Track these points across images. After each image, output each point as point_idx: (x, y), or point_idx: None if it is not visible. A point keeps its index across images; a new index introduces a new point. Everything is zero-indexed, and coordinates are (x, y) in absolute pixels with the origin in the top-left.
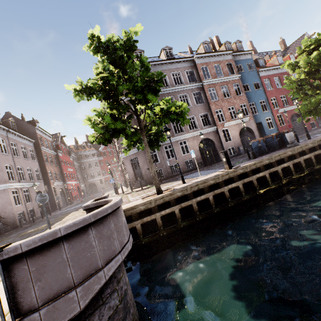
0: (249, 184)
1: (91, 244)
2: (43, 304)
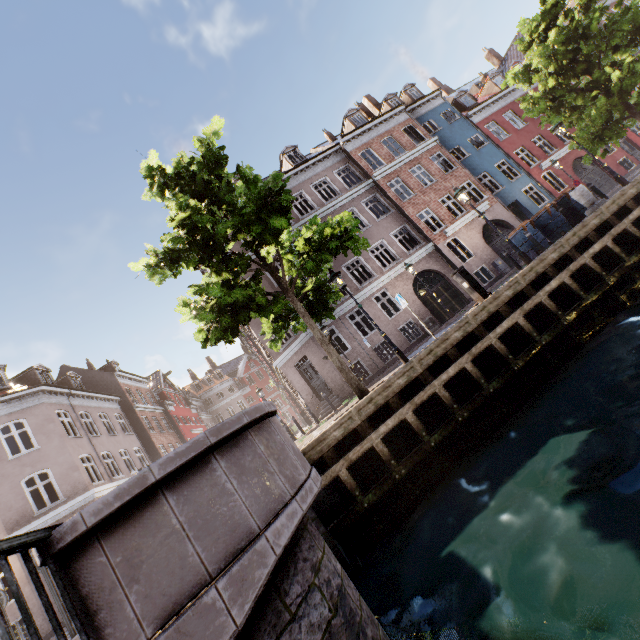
0: (538, 313)
1: (224, 487)
2: (155, 630)
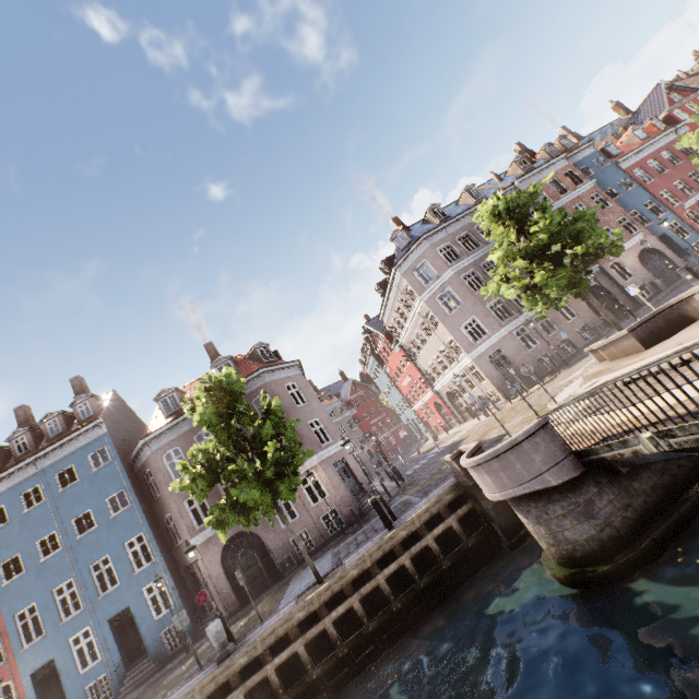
0: None
1: None
2: None
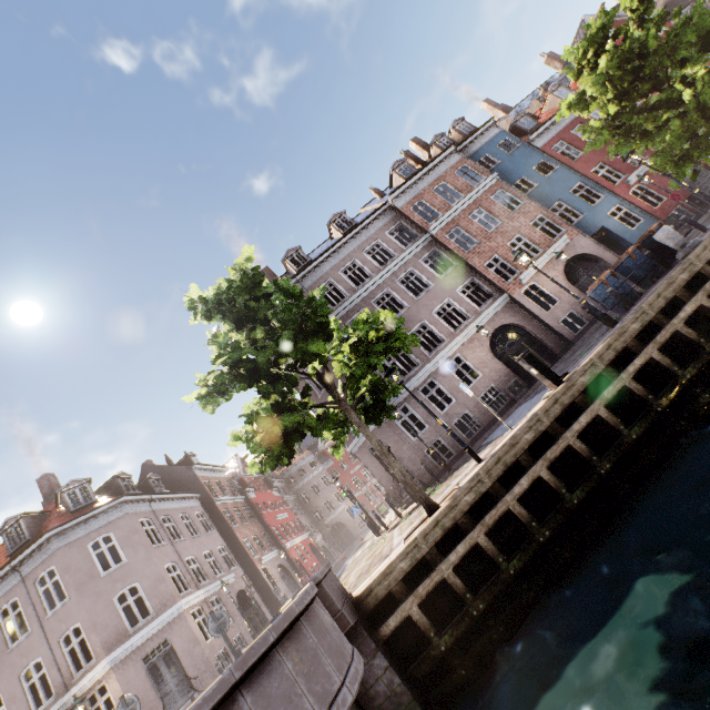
0: (625, 398)
1: None
2: None
